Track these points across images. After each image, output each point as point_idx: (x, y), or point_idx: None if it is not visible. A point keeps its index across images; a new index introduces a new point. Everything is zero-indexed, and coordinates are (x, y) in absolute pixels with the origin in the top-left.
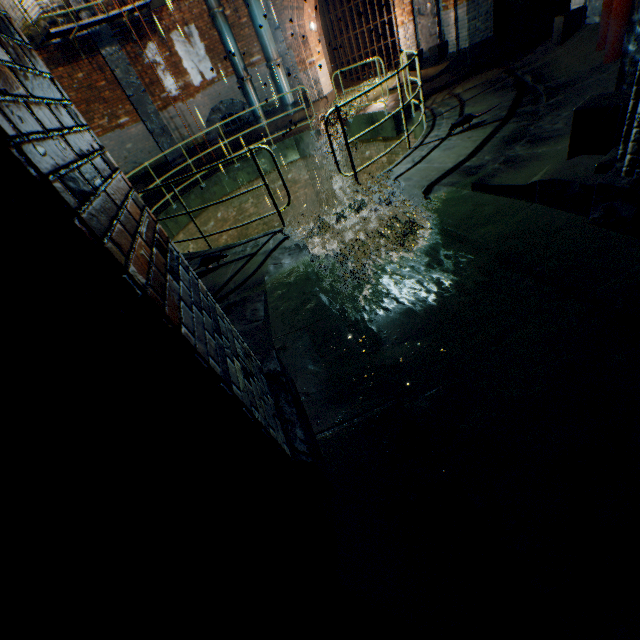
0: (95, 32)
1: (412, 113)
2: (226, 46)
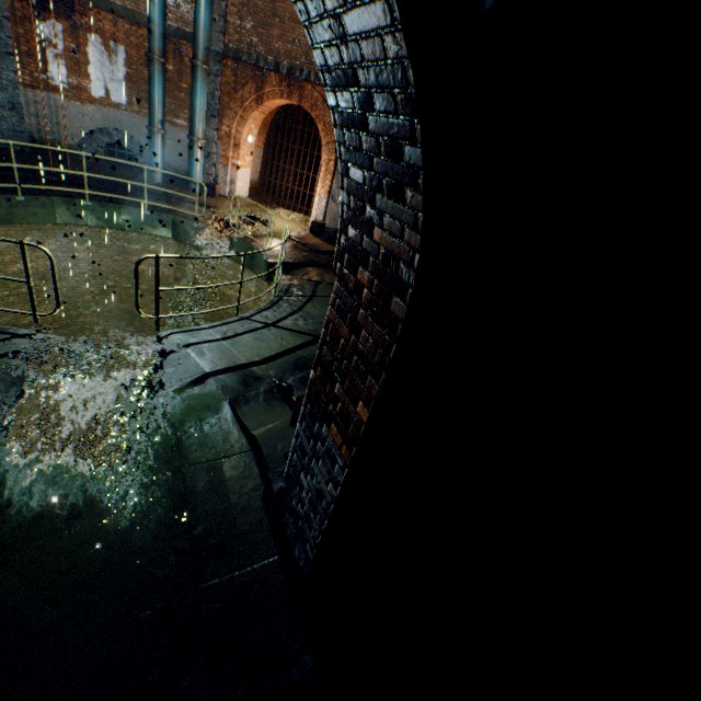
0: None
1: (279, 275)
2: (152, 91)
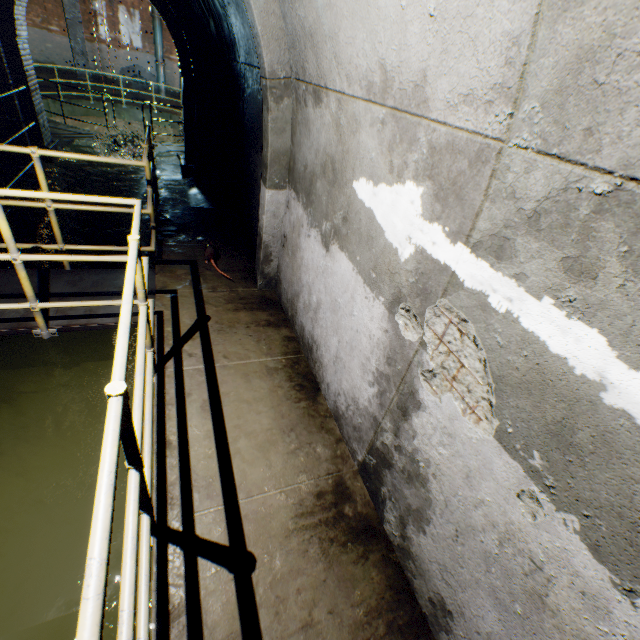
0: None
1: None
2: (156, 38)
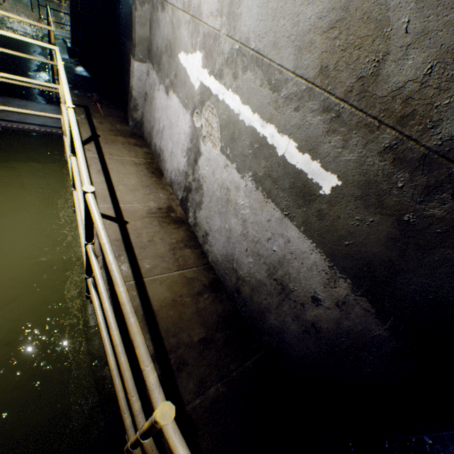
0: None
1: None
2: None
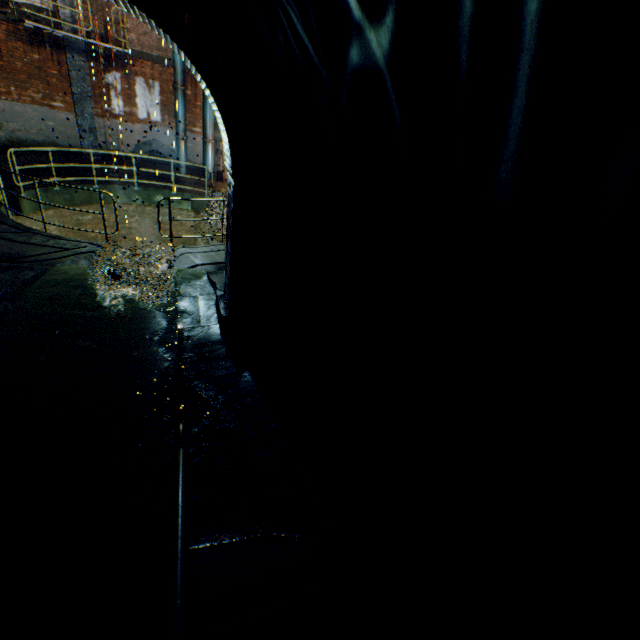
0: (70, 40)
1: None
2: (177, 110)
